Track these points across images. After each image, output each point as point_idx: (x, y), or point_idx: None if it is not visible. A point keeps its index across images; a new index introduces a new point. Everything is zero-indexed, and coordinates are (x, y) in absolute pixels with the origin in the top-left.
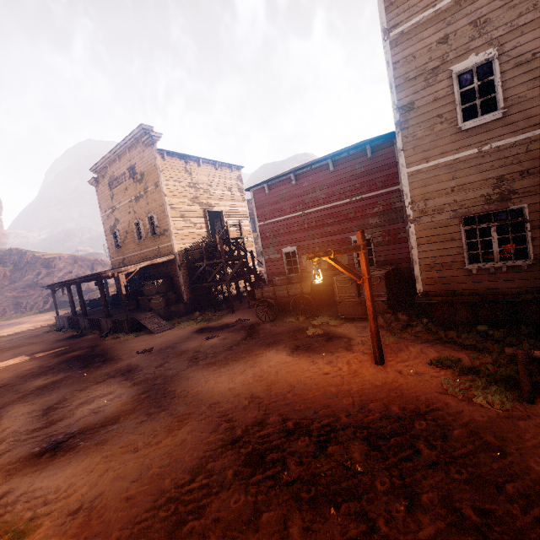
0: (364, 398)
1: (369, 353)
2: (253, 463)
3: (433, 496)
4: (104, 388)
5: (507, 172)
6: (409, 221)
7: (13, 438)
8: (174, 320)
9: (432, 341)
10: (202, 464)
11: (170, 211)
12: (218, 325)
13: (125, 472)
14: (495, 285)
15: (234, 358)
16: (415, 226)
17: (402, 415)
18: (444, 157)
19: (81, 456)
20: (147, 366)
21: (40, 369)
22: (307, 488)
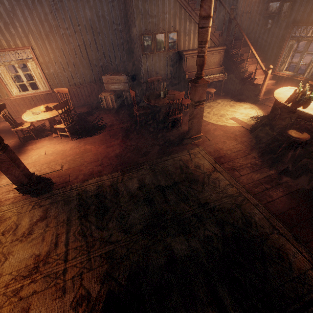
0: None
1: None
2: None
3: None
4: None
5: None
6: None
7: None
8: None
9: None
10: None
11: None
12: None
13: None
14: None
15: None
16: None
17: None
18: None
19: None
20: None
21: None
22: None
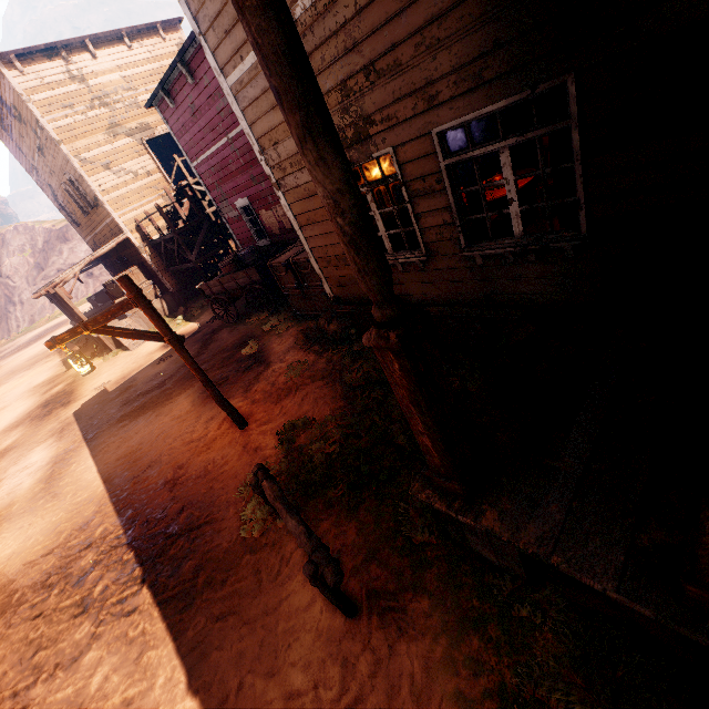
0: (176, 495)
1: (256, 401)
2: (38, 585)
3: (94, 655)
4: (37, 455)
5: (347, 73)
6: (274, 187)
7: None
8: None
9: (332, 375)
10: (12, 581)
11: (81, 167)
12: (189, 330)
13: None
14: (399, 290)
15: (150, 405)
16: (285, 195)
17: (179, 529)
18: None
19: None
20: (85, 417)
21: (22, 417)
22: (40, 625)
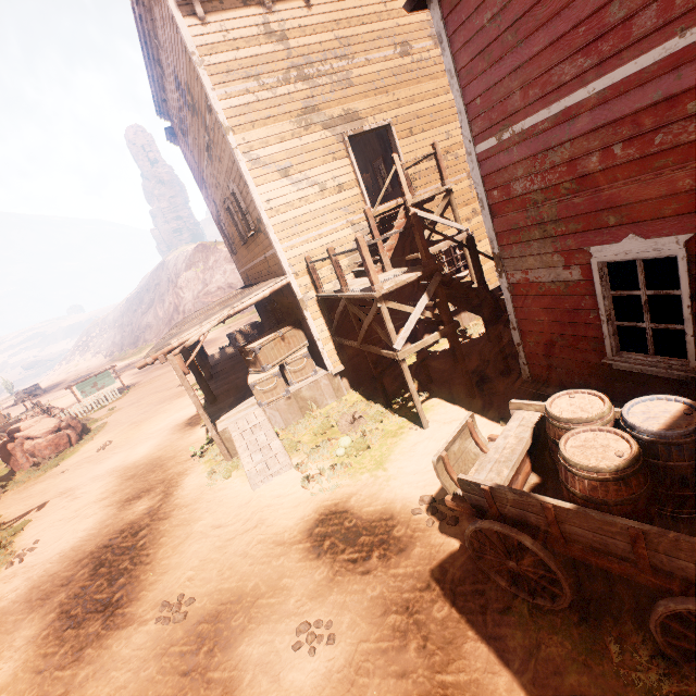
0: None
1: None
2: None
3: None
4: None
5: None
6: None
7: None
8: (304, 424)
9: None
10: None
11: (249, 170)
12: (366, 506)
13: None
14: None
15: None
16: None
17: None
18: None
19: None
20: None
21: (67, 564)
22: None
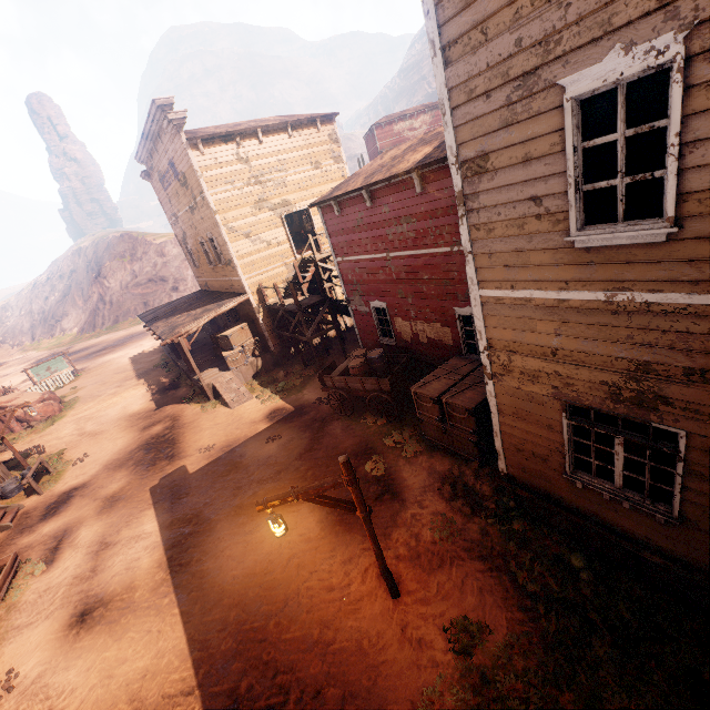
0: (331, 672)
1: (401, 557)
2: None
3: None
4: (149, 521)
5: (659, 360)
6: (486, 375)
7: (66, 587)
8: (258, 379)
9: (493, 558)
10: None
11: (227, 234)
12: (293, 405)
13: (104, 693)
14: (610, 516)
15: None
16: (495, 385)
17: None
18: (541, 289)
19: (91, 647)
20: (195, 487)
21: (124, 454)
22: None
